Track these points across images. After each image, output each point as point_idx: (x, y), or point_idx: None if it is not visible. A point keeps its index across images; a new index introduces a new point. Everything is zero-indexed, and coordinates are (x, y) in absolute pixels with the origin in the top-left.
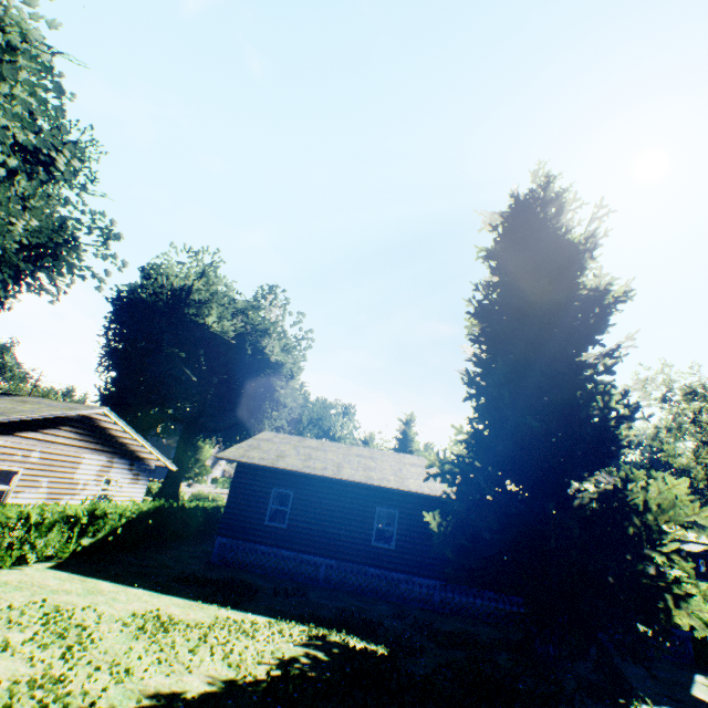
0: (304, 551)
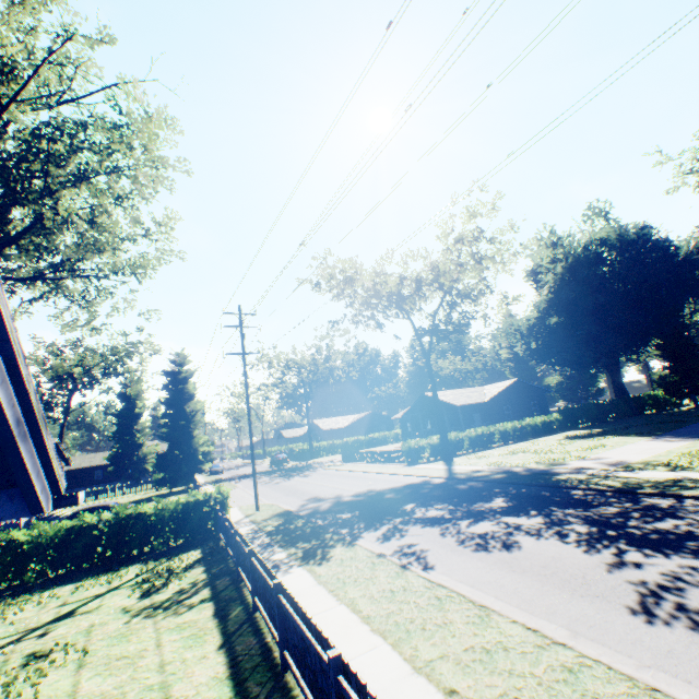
0: (75, 488)
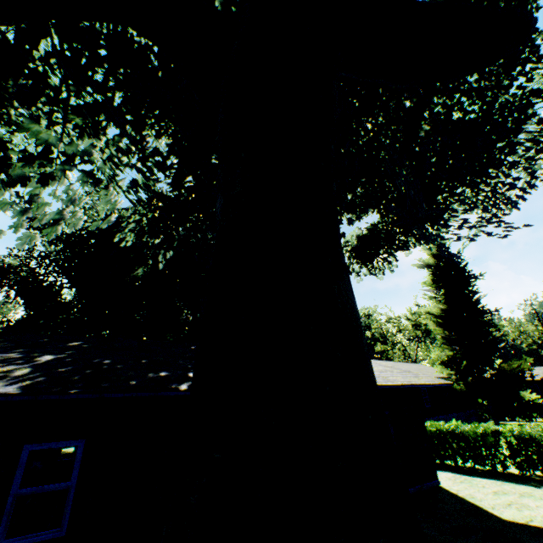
0: None
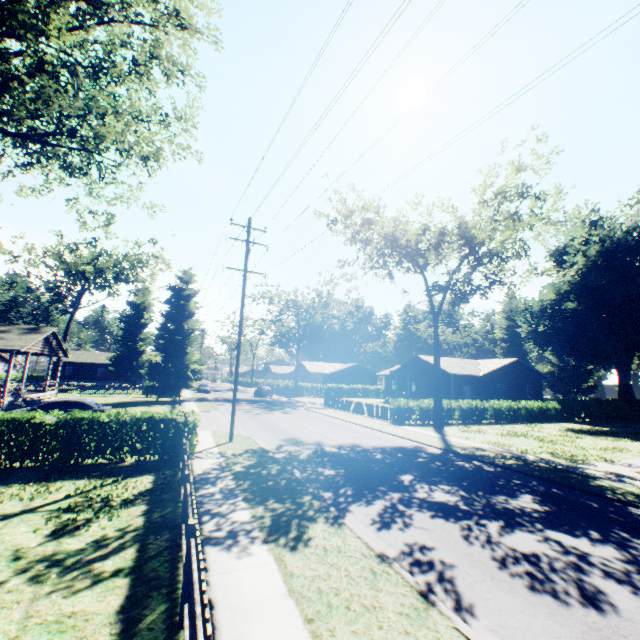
0: (78, 379)
